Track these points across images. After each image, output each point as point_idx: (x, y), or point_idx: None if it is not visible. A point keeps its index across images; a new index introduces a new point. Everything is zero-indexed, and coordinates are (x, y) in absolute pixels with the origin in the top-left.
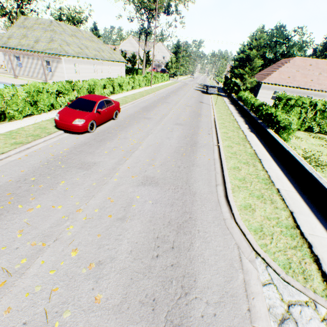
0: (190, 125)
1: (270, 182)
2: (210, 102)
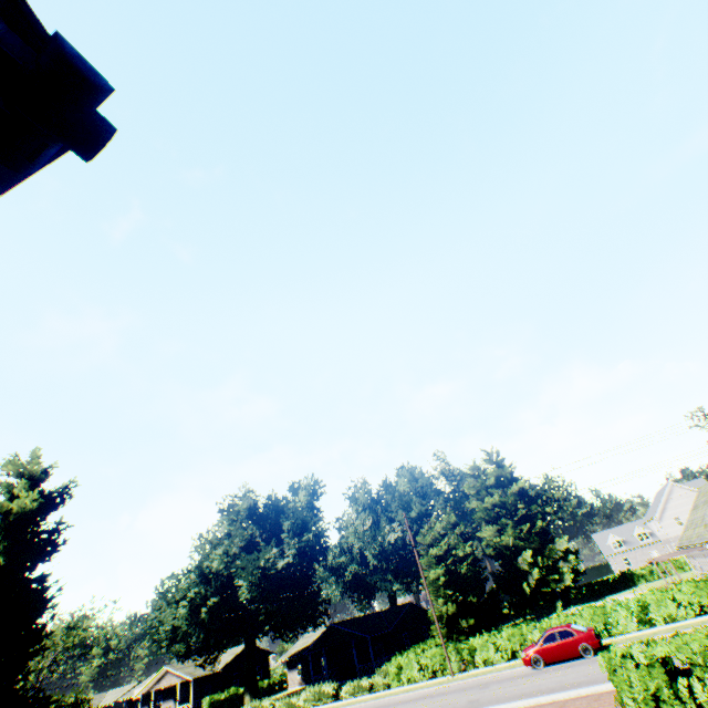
0: None
1: None
2: None
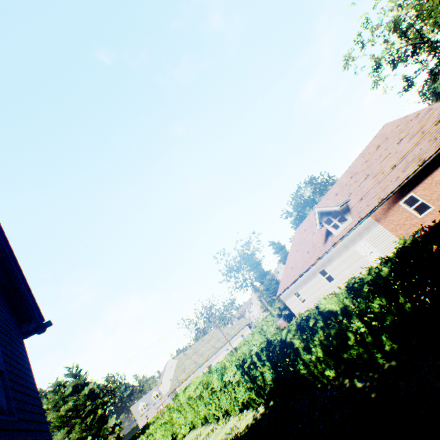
0: None
1: None
2: None
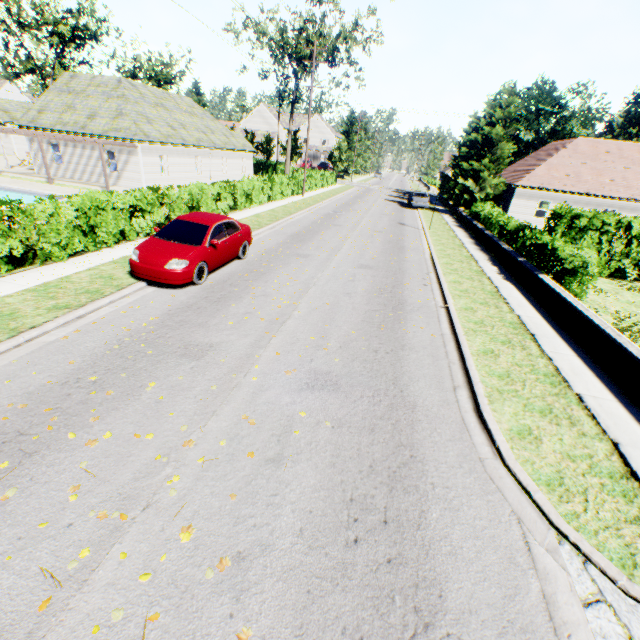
0: (386, 268)
1: (561, 380)
2: (419, 223)
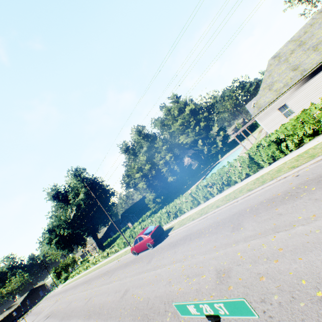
0: (117, 306)
1: None
2: None
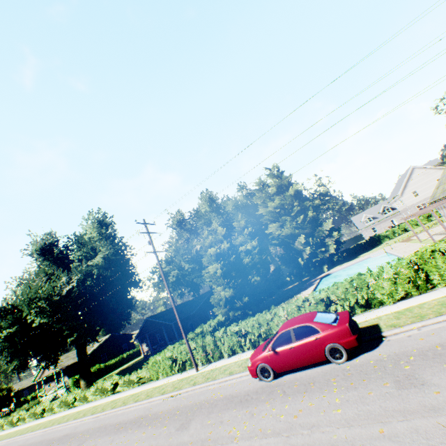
0: None
1: None
2: None
